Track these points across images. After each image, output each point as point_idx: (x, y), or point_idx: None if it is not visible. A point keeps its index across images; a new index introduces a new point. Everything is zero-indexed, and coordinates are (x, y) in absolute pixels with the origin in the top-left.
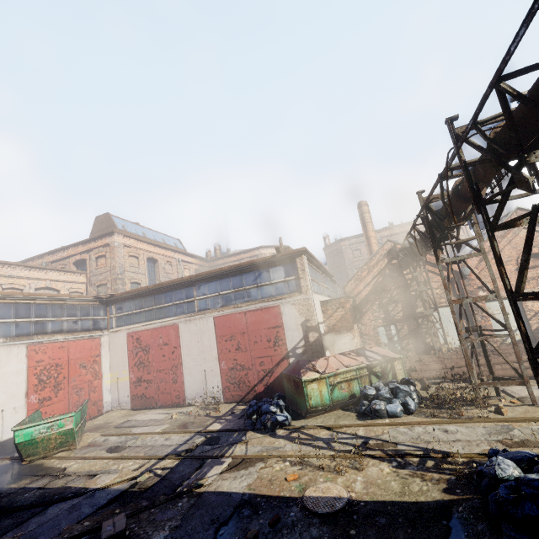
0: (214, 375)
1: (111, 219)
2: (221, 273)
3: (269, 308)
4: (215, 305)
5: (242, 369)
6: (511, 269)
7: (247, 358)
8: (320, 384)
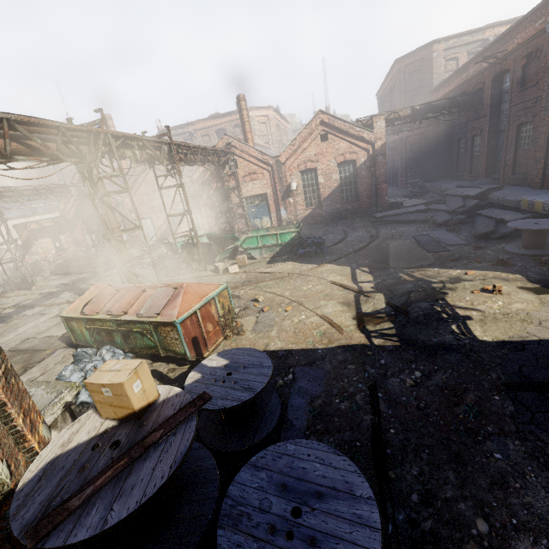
0: None
1: None
2: None
3: None
4: None
5: None
6: (146, 199)
7: None
8: None
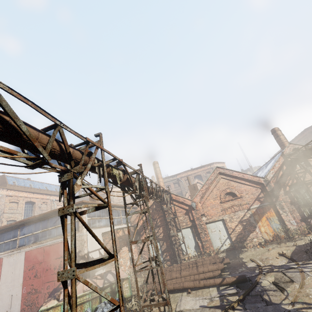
0: (17, 299)
1: (5, 178)
2: (36, 219)
3: (58, 243)
4: (29, 242)
5: (35, 292)
6: (218, 202)
7: (40, 283)
8: (55, 311)
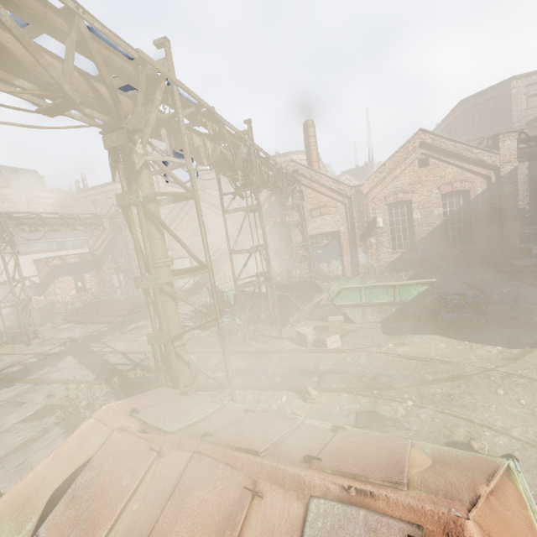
0: None
1: None
2: None
3: None
4: None
5: None
6: (187, 235)
7: None
8: None
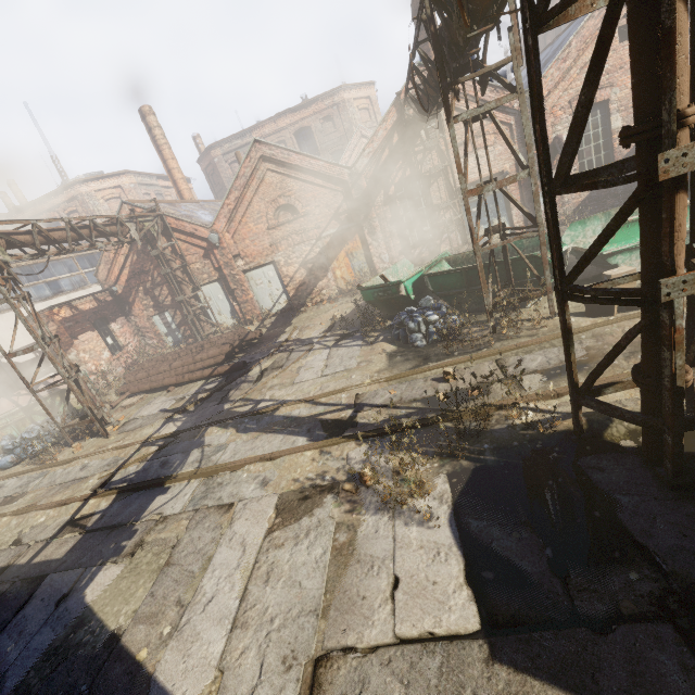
0: None
1: None
2: None
3: None
4: None
5: None
6: (263, 228)
7: None
8: None
